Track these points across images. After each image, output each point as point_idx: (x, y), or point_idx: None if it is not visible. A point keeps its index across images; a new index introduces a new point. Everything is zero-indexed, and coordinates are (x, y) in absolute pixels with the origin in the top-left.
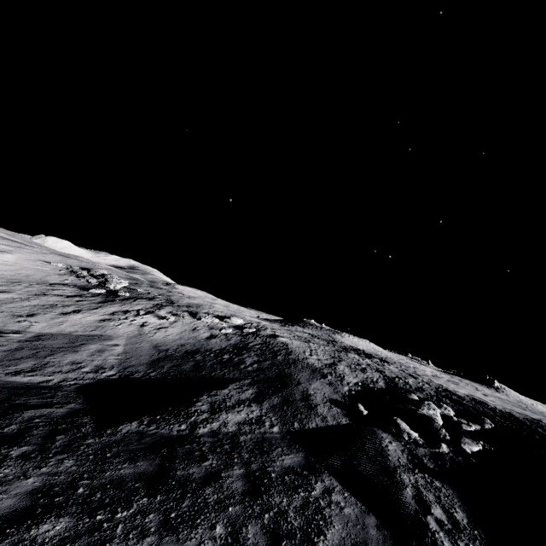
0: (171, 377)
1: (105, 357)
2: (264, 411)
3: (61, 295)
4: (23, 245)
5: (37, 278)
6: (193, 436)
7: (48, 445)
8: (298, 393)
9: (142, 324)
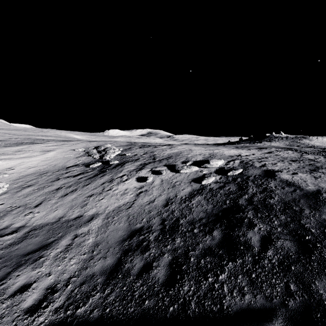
0: (133, 309)
1: (67, 260)
2: None
3: (69, 176)
4: (66, 142)
5: (60, 165)
6: None
7: None
8: None
9: (123, 192)
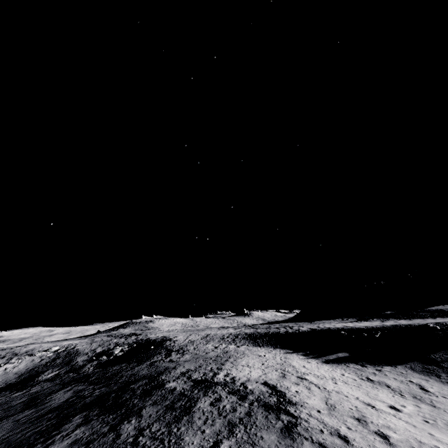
0: (26, 378)
1: None
2: (60, 371)
3: None
4: None
5: None
6: (37, 382)
7: (2, 393)
8: (74, 363)
9: (5, 369)
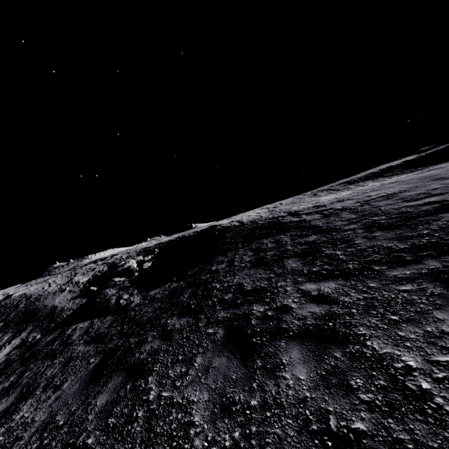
0: None
1: None
2: (25, 337)
3: None
4: None
5: None
6: None
7: None
8: (47, 311)
9: None
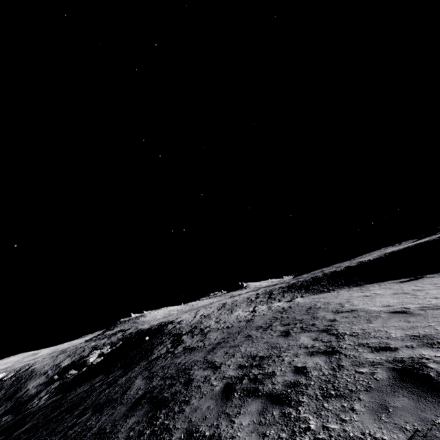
0: None
1: None
2: None
3: None
4: None
5: None
6: None
7: None
8: (22, 393)
9: None
